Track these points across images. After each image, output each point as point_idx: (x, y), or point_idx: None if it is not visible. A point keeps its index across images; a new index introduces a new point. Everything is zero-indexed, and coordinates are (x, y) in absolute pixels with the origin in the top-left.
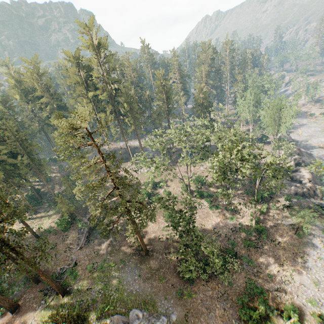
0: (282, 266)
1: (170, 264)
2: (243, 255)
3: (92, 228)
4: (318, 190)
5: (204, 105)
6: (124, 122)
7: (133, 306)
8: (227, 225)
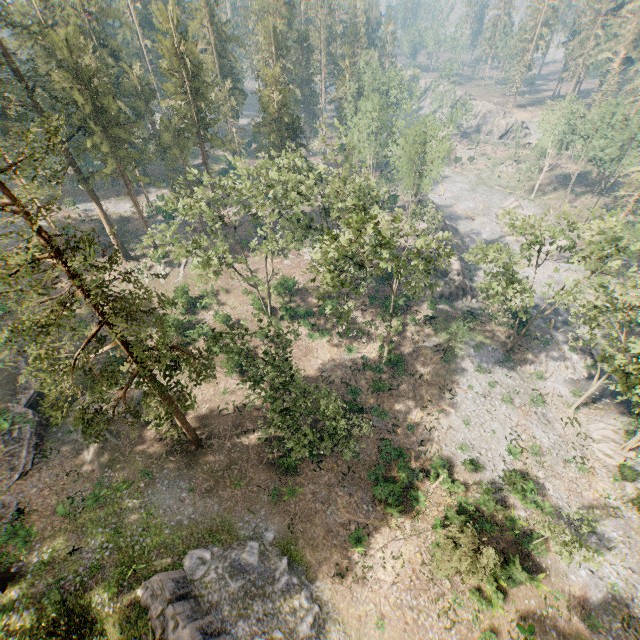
0: (426, 409)
1: (249, 451)
2: (371, 407)
3: (45, 422)
4: (468, 287)
5: (284, 120)
6: (82, 147)
7: (188, 546)
8: (342, 363)
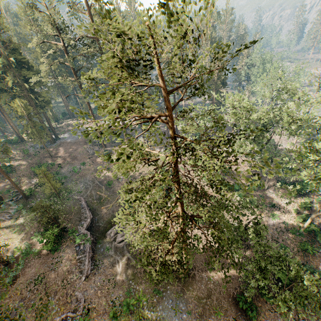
0: None
1: (220, 285)
2: (300, 263)
3: (94, 240)
4: None
5: (221, 78)
6: None
7: None
8: (269, 225)
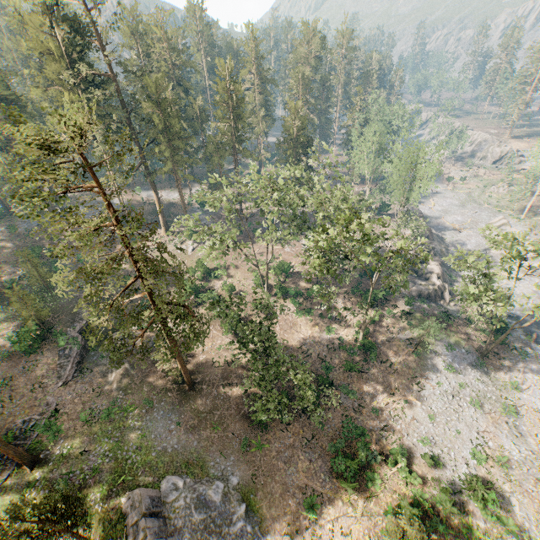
0: (392, 396)
1: (230, 401)
2: (341, 384)
3: (87, 346)
4: (447, 290)
5: (300, 140)
6: (152, 152)
7: (167, 471)
8: (321, 340)
